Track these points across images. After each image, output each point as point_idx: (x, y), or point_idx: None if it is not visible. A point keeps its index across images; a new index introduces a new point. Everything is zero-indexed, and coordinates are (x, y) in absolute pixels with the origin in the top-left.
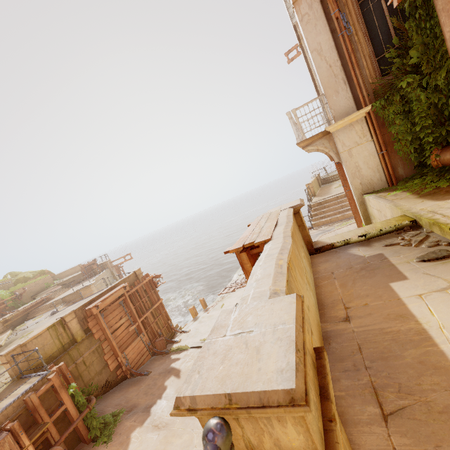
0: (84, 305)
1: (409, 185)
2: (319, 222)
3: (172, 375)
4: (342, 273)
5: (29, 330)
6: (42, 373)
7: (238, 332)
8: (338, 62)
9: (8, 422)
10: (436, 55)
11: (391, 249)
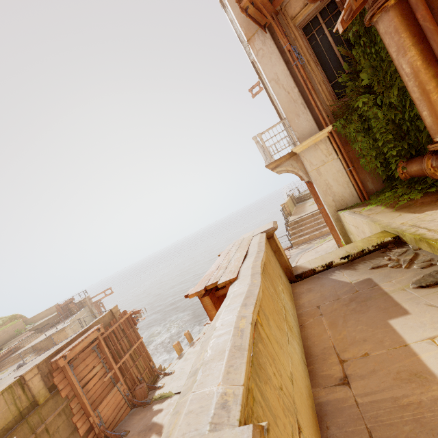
0: (49, 356)
1: (381, 198)
2: (298, 241)
3: (153, 434)
4: (329, 306)
5: None
6: None
7: None
8: (295, 88)
9: None
10: (386, 76)
11: (379, 272)
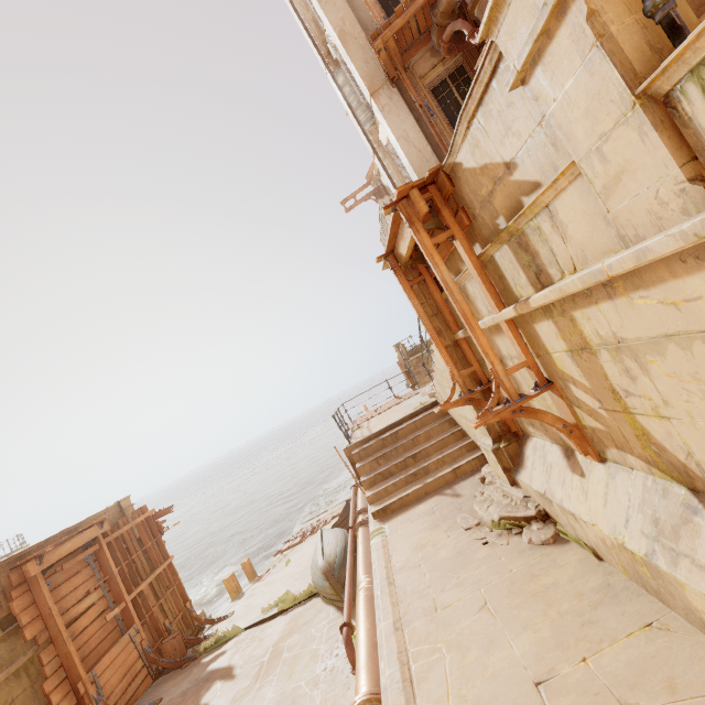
0: (4, 563)
1: None
2: (426, 378)
3: (216, 681)
4: None
5: None
6: None
7: None
8: (428, 147)
9: None
10: None
11: None
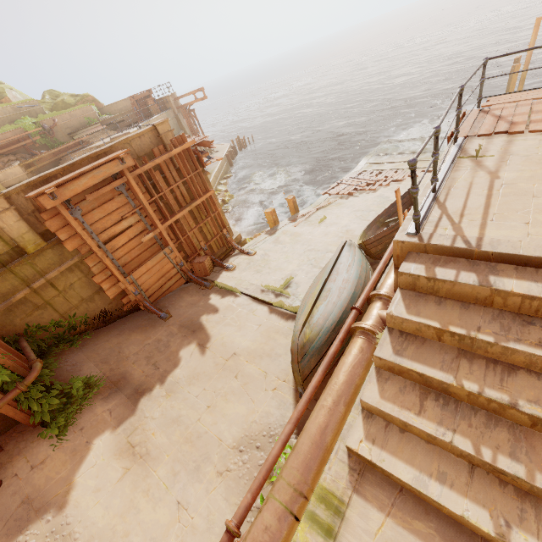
0: (29, 184)
1: None
2: None
3: (195, 342)
4: None
5: None
6: None
7: None
8: None
9: None
10: None
11: None
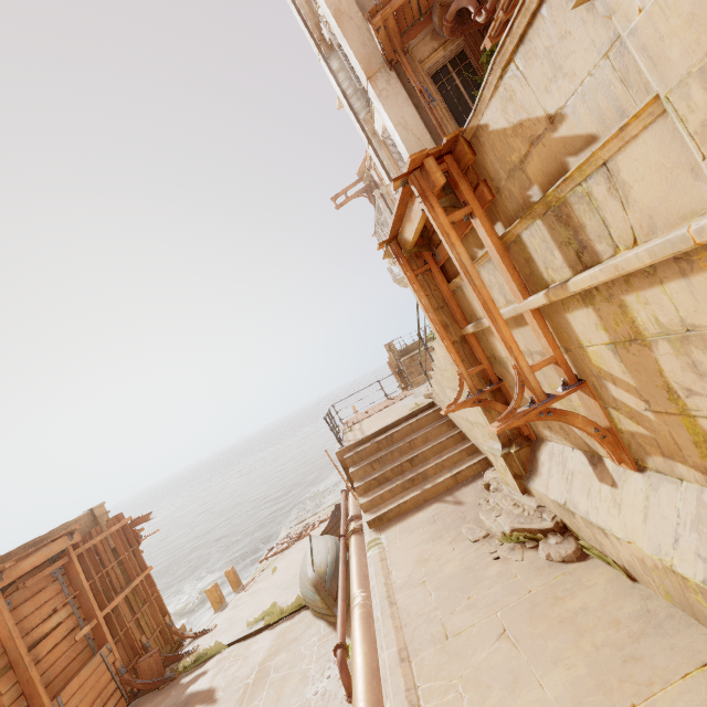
0: None
1: None
2: (419, 378)
3: (196, 706)
4: None
5: None
6: None
7: None
8: (427, 135)
9: None
10: None
11: None
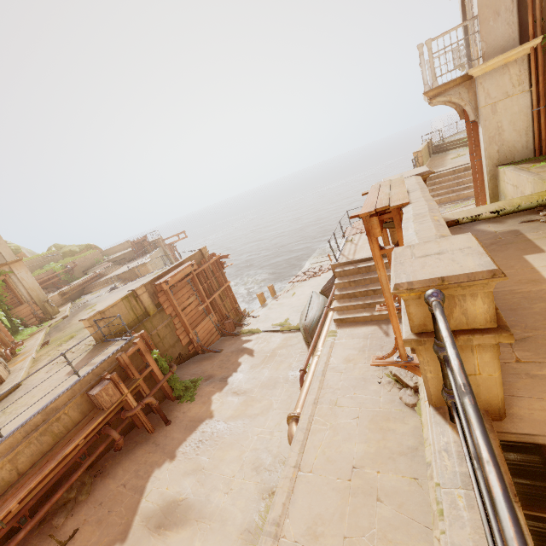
0: (152, 280)
1: None
2: None
3: (245, 354)
4: None
5: (91, 304)
6: (126, 338)
7: (425, 255)
8: None
9: (107, 373)
10: None
11: (528, 225)
